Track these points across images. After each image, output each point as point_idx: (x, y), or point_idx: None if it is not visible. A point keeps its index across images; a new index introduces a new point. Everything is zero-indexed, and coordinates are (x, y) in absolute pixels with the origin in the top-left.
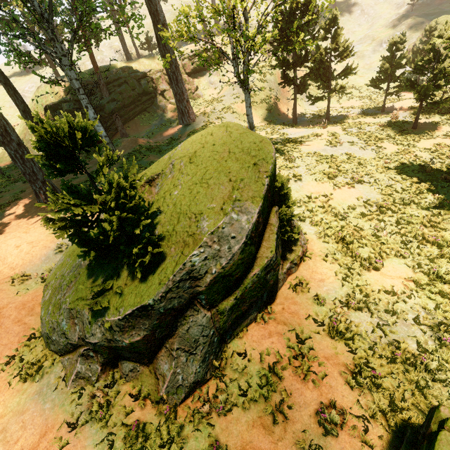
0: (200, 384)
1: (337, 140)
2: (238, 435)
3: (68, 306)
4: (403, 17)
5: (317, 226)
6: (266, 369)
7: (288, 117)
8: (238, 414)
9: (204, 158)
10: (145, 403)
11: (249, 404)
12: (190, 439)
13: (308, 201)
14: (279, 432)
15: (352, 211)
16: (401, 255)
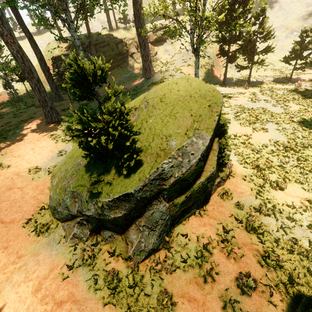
0: (155, 251)
1: (256, 98)
2: (179, 287)
3: (72, 189)
4: (311, 14)
5: (239, 156)
6: (201, 247)
7: (219, 79)
8: (179, 274)
9: (171, 99)
10: (118, 259)
11: (188, 268)
12: (148, 285)
13: (234, 138)
14: (208, 288)
15: (265, 148)
16: (299, 182)
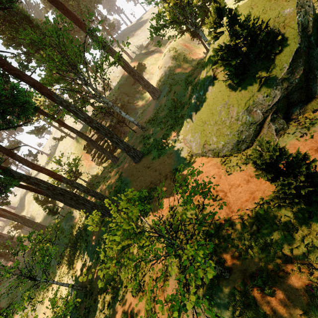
0: None
1: None
2: None
3: (244, 109)
4: None
5: None
6: None
7: (202, 56)
8: None
9: (243, 19)
10: None
11: None
12: None
13: None
14: None
15: None
16: None
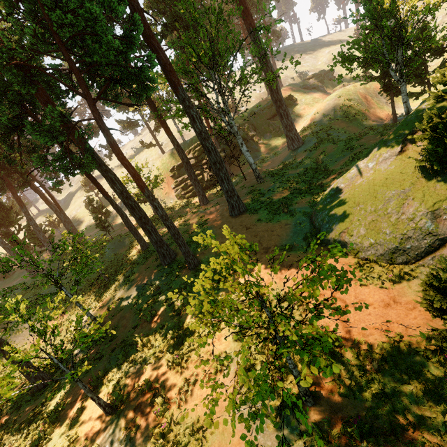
0: None
1: None
2: None
3: (428, 210)
4: None
5: None
6: None
7: (382, 121)
8: None
9: None
10: None
11: None
12: None
13: None
14: None
15: None
16: None
